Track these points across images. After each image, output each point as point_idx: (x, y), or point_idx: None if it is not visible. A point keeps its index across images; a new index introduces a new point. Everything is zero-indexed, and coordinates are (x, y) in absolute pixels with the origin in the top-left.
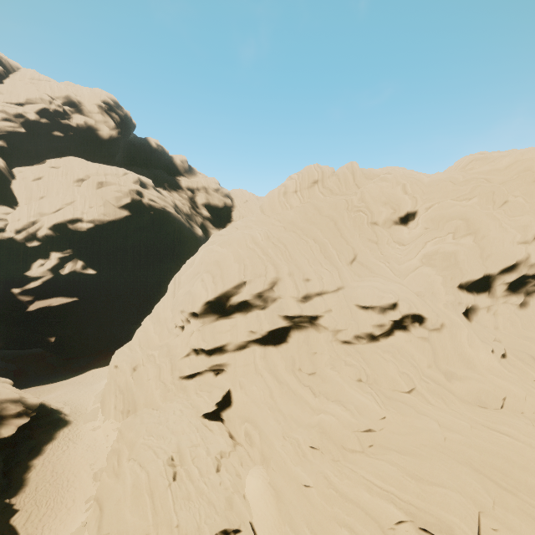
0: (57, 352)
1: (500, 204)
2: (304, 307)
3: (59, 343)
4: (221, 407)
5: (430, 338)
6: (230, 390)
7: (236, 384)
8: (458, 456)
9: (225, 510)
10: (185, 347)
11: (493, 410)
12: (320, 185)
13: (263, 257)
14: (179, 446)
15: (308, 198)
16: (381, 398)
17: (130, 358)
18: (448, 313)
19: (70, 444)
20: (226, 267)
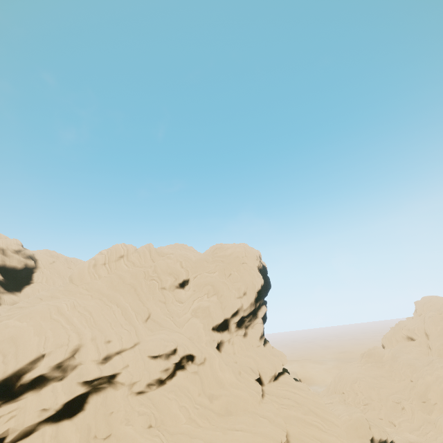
0: None
1: (228, 275)
2: (104, 368)
3: None
4: None
5: (199, 371)
6: None
7: None
8: None
9: None
10: None
11: (235, 414)
12: (125, 259)
13: (68, 327)
14: None
15: (115, 269)
16: (166, 436)
17: None
18: (208, 349)
19: None
20: (23, 343)
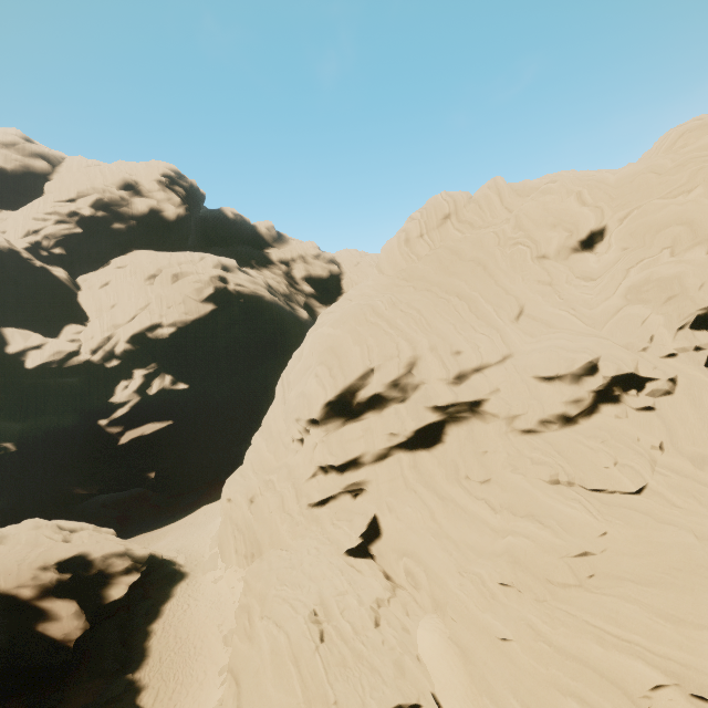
0: (160, 489)
1: None
2: (459, 390)
3: (161, 478)
4: (368, 539)
5: (658, 408)
6: (376, 516)
7: (382, 507)
8: None
9: (395, 678)
10: (308, 465)
11: None
12: (454, 220)
13: (391, 332)
14: (321, 596)
15: (440, 241)
16: (595, 505)
17: (244, 487)
18: (682, 368)
19: (191, 601)
20: (344, 354)
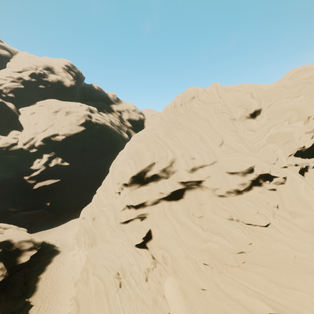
0: (51, 211)
1: None
2: (192, 175)
3: (52, 205)
4: (146, 240)
5: (277, 190)
6: (150, 229)
7: (154, 226)
8: (306, 269)
9: (152, 306)
10: (121, 204)
11: None
12: (196, 99)
13: (164, 147)
14: (122, 266)
15: (190, 108)
16: (247, 231)
17: (91, 212)
18: (289, 173)
19: (60, 264)
20: (142, 155)
